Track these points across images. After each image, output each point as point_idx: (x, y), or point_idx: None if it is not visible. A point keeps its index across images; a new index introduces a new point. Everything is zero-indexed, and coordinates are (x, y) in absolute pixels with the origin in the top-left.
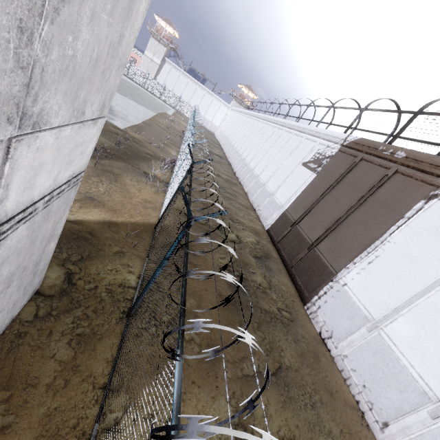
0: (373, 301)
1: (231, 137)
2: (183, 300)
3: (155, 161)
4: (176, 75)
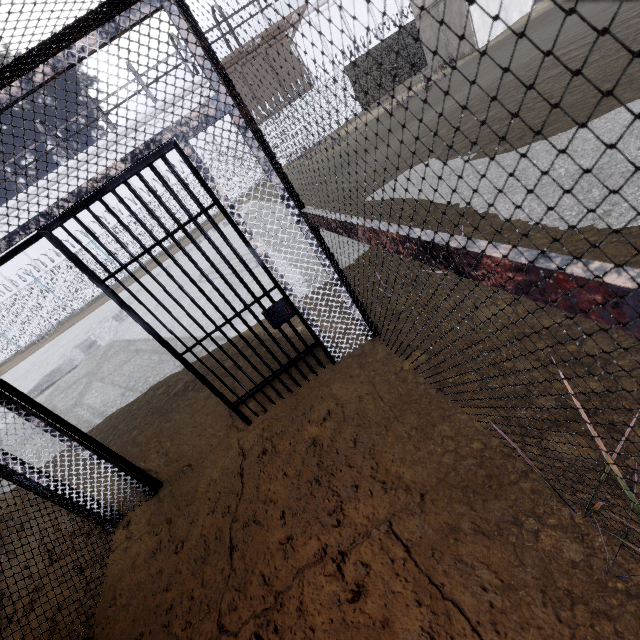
0: None
1: None
2: None
3: None
4: None
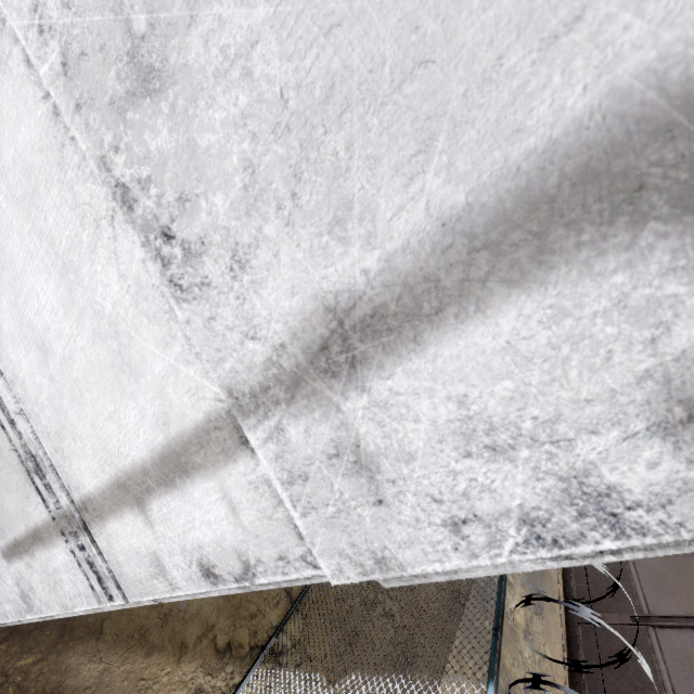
0: None
1: None
2: (502, 605)
3: None
4: None
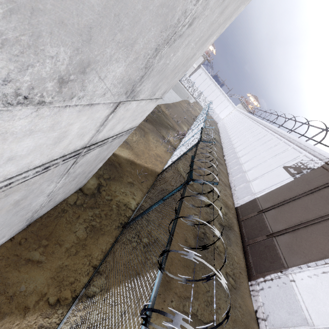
0: (318, 308)
1: (229, 129)
2: (172, 233)
3: (171, 130)
4: (204, 78)
